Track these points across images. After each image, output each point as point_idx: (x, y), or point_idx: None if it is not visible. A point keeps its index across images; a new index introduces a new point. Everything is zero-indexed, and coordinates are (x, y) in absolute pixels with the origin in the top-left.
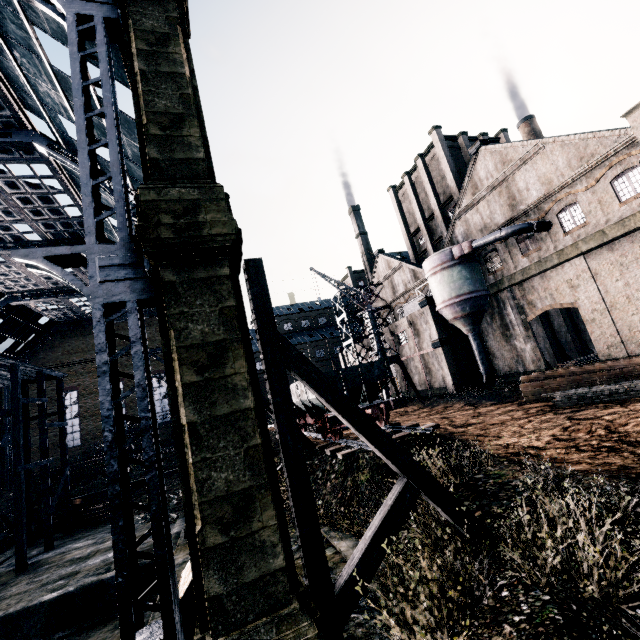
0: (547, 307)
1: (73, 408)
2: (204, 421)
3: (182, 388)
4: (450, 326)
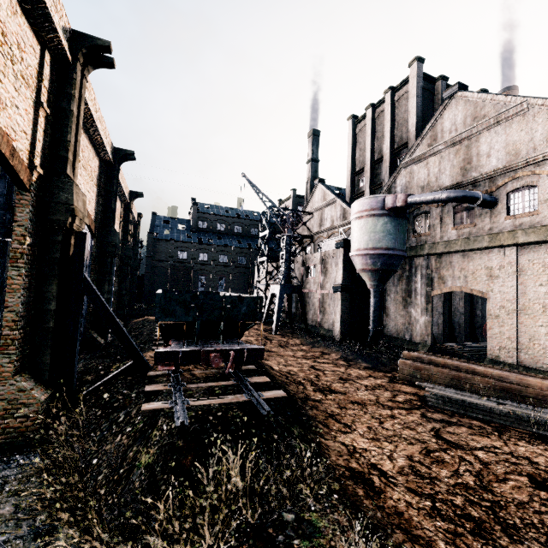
0: (456, 288)
1: None
2: None
3: None
4: (357, 275)
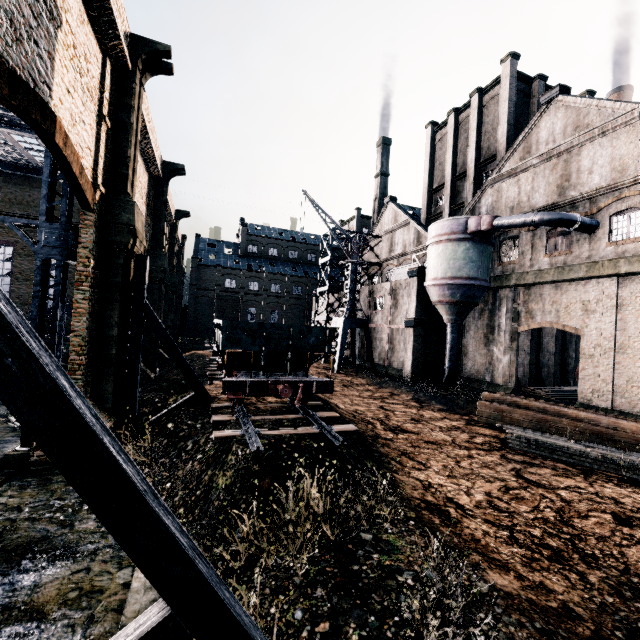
0: (546, 323)
1: (6, 265)
2: None
3: None
4: (432, 308)
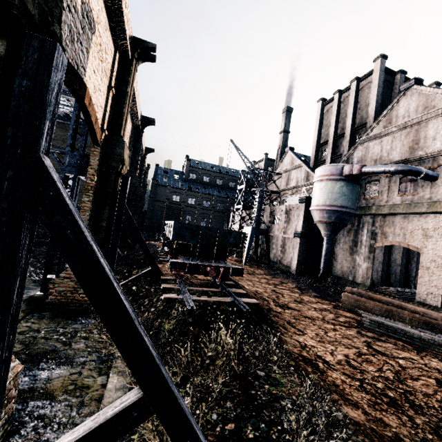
0: (396, 242)
1: None
2: None
3: None
4: (314, 225)
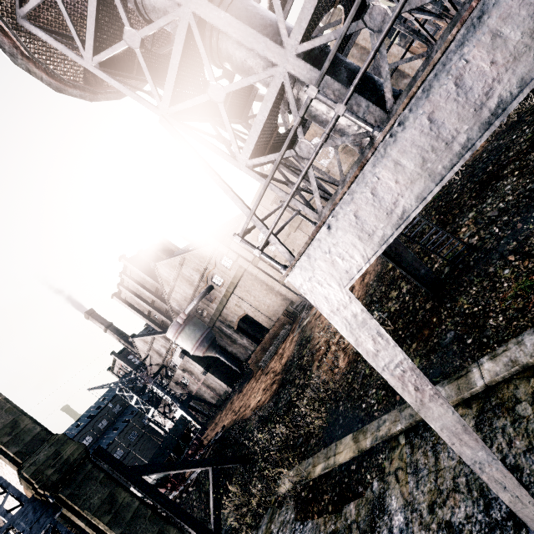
0: (238, 319)
1: None
2: (125, 527)
3: (107, 526)
4: (205, 356)
